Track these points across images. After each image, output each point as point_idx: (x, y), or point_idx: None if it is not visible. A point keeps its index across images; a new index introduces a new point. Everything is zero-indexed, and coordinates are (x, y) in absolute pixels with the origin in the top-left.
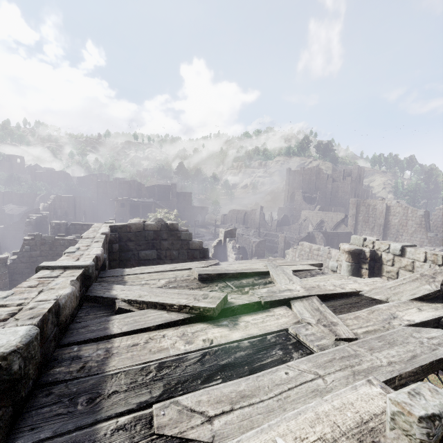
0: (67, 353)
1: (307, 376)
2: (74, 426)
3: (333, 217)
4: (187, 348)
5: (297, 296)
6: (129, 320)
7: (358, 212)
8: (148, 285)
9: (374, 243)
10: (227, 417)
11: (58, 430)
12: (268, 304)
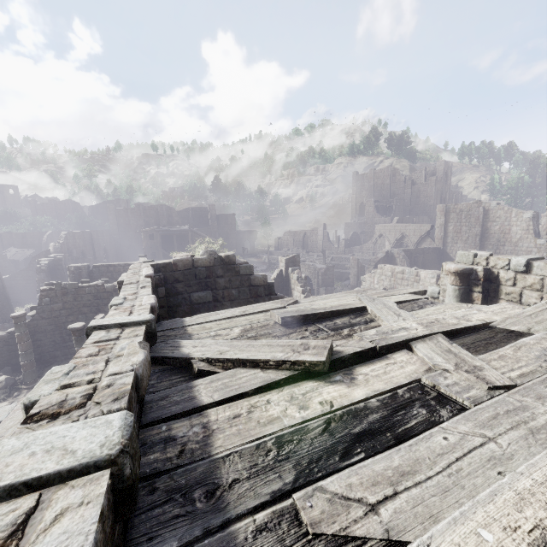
0: (156, 434)
1: (473, 440)
2: (202, 530)
3: (415, 230)
4: (304, 415)
5: (418, 336)
6: (217, 384)
7: (447, 221)
8: (220, 337)
9: (489, 259)
10: (394, 503)
11: (184, 537)
12: (384, 350)
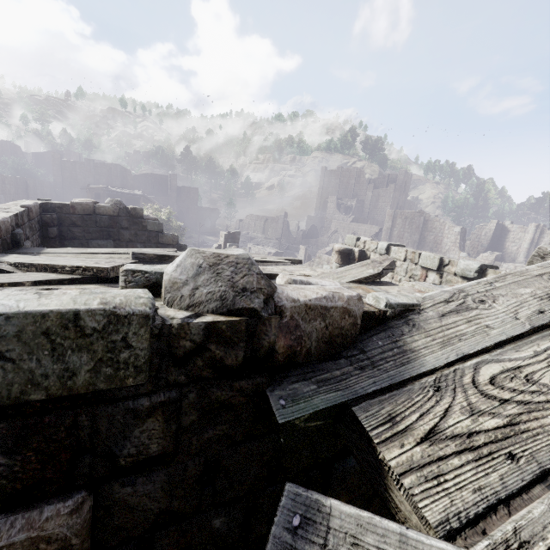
0: None
1: None
2: None
3: (366, 230)
4: None
5: None
6: (2, 277)
7: (393, 226)
8: None
9: (366, 242)
10: None
11: None
12: None
